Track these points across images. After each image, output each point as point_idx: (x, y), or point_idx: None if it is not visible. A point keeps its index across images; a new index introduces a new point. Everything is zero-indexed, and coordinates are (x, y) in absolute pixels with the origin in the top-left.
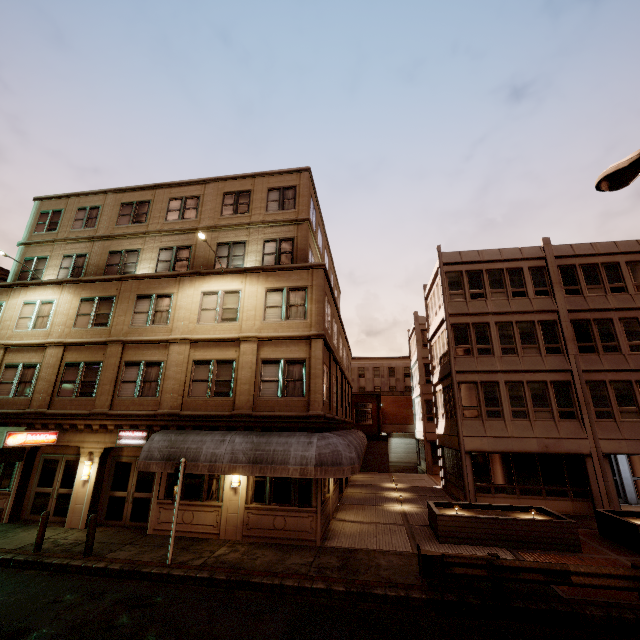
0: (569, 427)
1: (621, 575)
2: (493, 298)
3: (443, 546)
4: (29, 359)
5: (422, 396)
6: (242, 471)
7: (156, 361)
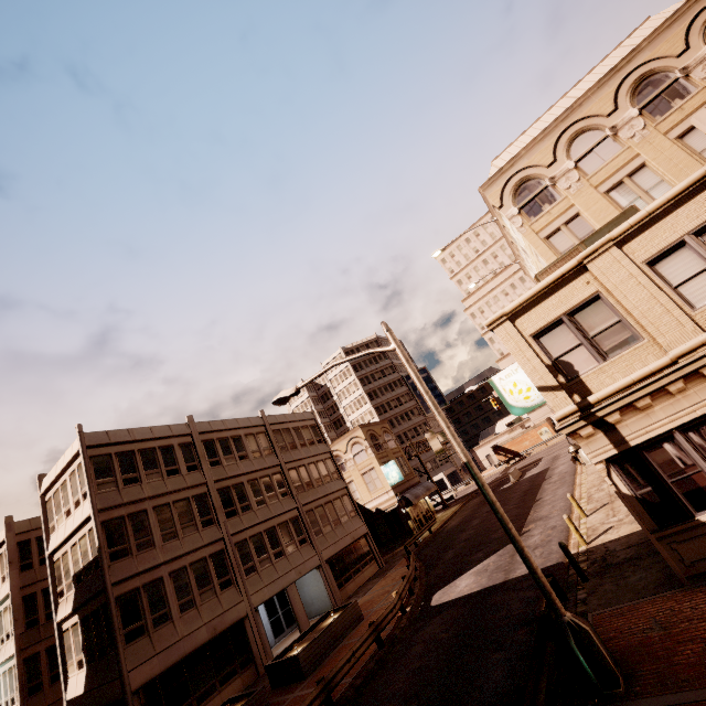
0: (229, 596)
1: (316, 696)
2: (149, 480)
3: None
4: None
5: (20, 655)
6: None
7: None
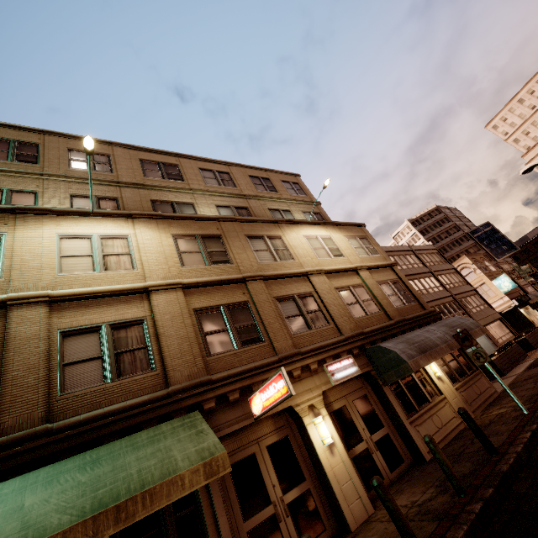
0: None
1: None
2: None
3: (511, 373)
4: (117, 315)
5: None
6: None
7: (305, 293)
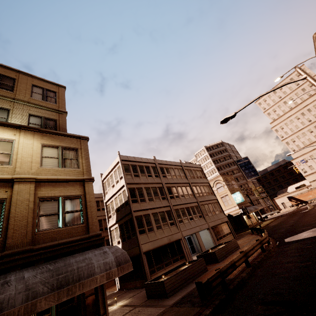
0: (174, 229)
1: (242, 256)
2: (142, 177)
3: (172, 297)
4: None
5: None
6: (45, 304)
7: None
